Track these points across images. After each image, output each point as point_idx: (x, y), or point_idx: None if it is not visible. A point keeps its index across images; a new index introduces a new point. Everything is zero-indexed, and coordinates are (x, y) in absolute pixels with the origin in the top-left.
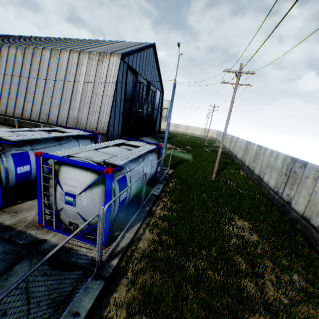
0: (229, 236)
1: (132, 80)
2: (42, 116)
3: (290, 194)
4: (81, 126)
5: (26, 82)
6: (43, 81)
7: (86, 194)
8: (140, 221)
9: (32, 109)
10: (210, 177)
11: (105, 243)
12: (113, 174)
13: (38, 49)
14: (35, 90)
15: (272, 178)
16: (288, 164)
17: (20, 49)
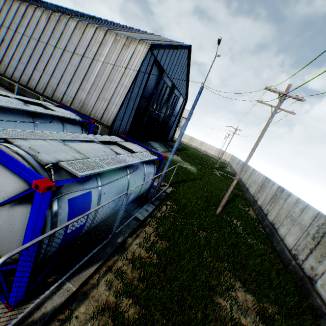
0: (224, 321)
1: (156, 78)
2: (48, 89)
3: (317, 268)
4: (86, 111)
5: (42, 49)
6: (60, 53)
7: (2, 212)
8: (100, 260)
9: (40, 79)
10: (214, 210)
11: (16, 301)
12: (57, 190)
13: (64, 18)
14: (49, 60)
15: (291, 235)
16: (320, 225)
17: (46, 13)
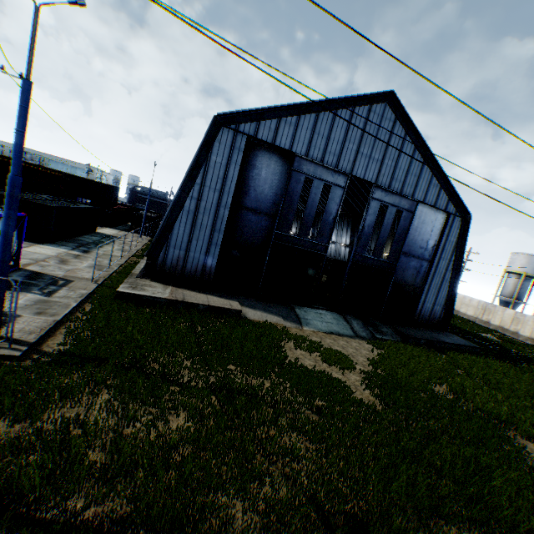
0: None
1: (285, 173)
2: None
3: None
4: None
5: None
6: None
7: None
8: None
9: None
10: None
11: None
12: None
13: None
14: None
15: None
16: None
17: None
